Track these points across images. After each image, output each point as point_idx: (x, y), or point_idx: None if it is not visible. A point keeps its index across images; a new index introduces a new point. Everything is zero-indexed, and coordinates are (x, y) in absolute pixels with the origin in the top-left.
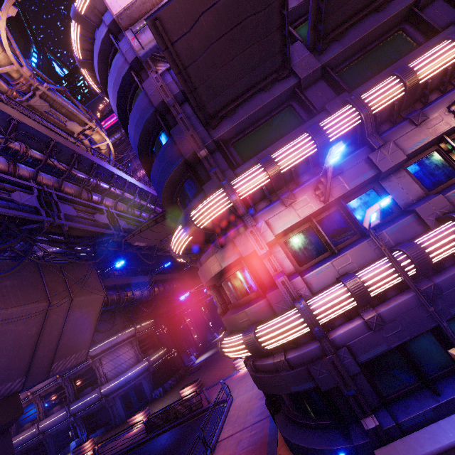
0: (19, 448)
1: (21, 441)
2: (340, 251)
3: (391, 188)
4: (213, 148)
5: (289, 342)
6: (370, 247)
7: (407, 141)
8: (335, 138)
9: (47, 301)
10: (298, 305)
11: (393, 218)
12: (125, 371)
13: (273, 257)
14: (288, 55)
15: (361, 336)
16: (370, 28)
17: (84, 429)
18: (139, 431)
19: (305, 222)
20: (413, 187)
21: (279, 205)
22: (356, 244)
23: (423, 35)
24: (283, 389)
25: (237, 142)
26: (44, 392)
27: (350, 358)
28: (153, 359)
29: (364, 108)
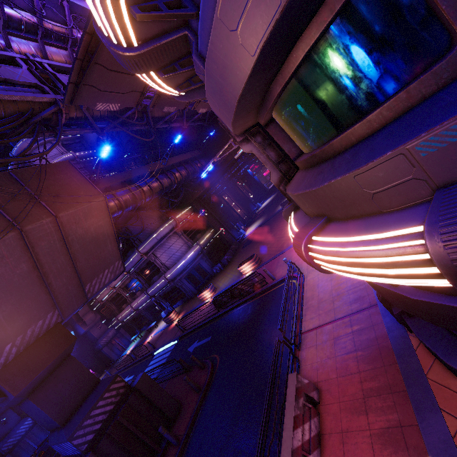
0: (127, 319)
1: (125, 316)
2: None
3: None
4: None
5: None
6: None
7: None
8: None
9: (15, 228)
10: None
11: None
12: (181, 258)
13: None
14: None
15: None
16: None
17: (167, 302)
18: (210, 306)
19: None
20: None
21: None
22: None
23: None
24: None
25: None
26: (122, 284)
27: None
28: (203, 242)
29: None
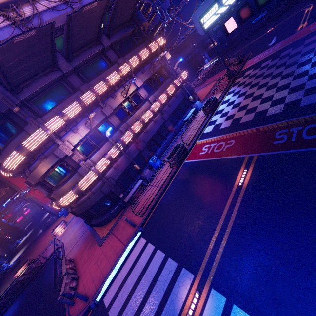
0: None
1: None
2: (100, 147)
3: (111, 121)
4: (20, 105)
5: (91, 184)
6: (109, 143)
7: (112, 105)
8: (88, 103)
9: None
10: (92, 169)
11: (114, 132)
12: None
13: (75, 155)
14: (57, 63)
15: (114, 172)
16: (89, 55)
17: None
18: None
19: (84, 138)
20: (117, 120)
21: (71, 133)
22: (105, 143)
23: (109, 62)
24: (93, 203)
25: (34, 101)
26: None
27: (112, 180)
28: None
29: (96, 93)
